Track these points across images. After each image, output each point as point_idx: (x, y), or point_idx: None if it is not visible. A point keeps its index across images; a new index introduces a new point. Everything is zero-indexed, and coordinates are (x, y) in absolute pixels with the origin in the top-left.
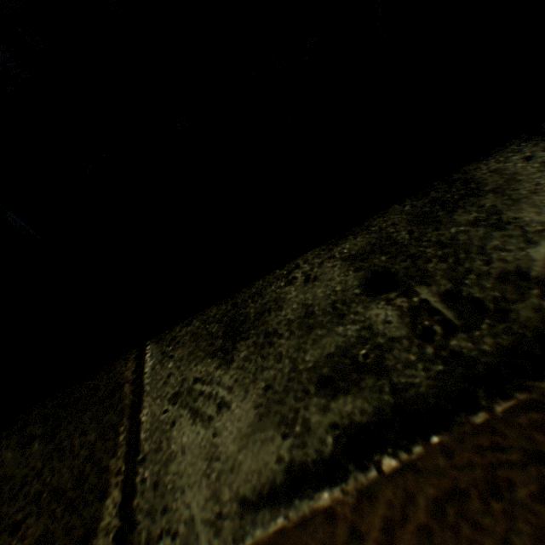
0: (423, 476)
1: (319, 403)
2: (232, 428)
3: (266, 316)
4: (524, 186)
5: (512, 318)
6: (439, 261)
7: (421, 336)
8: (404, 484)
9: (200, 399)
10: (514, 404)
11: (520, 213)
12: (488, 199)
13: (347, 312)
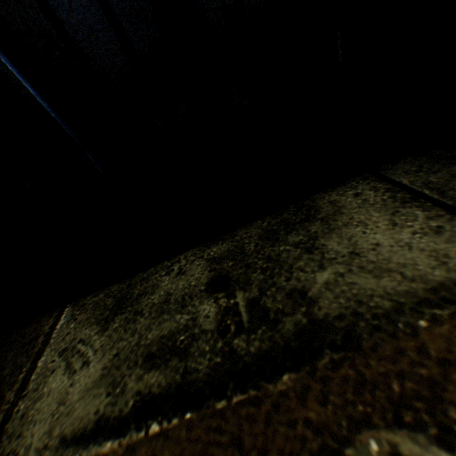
0: (168, 442)
1: (139, 373)
2: (83, 382)
3: (142, 297)
4: (343, 218)
5: (279, 328)
6: (261, 273)
7: (220, 332)
8: (155, 445)
9: (76, 356)
10: (246, 397)
11: (329, 241)
12: (316, 226)
13: (188, 304)
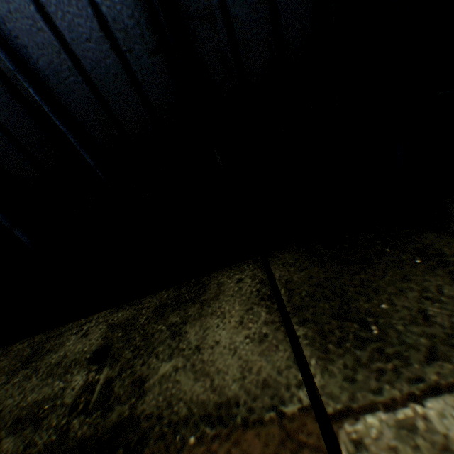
0: None
1: (3, 435)
2: None
3: (49, 354)
4: (215, 305)
5: (107, 416)
6: (132, 351)
7: (72, 408)
8: None
9: None
10: None
11: (192, 329)
12: (194, 308)
13: (71, 371)
